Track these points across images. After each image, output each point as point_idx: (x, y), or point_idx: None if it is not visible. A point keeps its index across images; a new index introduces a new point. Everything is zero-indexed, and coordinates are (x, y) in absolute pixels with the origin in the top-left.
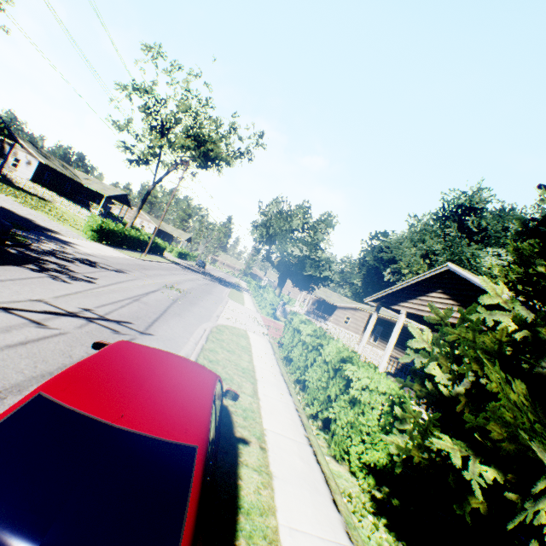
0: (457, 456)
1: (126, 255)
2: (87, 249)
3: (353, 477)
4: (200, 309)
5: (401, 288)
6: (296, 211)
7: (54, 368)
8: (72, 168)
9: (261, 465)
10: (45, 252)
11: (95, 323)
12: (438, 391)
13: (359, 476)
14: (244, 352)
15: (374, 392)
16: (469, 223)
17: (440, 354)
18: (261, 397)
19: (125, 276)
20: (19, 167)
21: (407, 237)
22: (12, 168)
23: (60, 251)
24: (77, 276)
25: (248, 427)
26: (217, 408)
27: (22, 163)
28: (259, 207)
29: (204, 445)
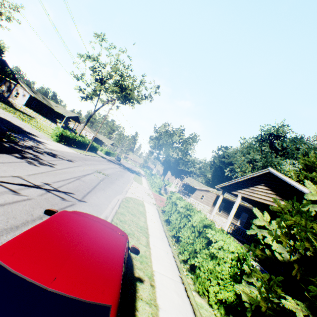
0: (301, 316)
1: (75, 151)
2: (52, 146)
3: (210, 307)
4: (116, 186)
5: (238, 181)
6: (176, 131)
7: (19, 222)
8: (48, 100)
9: (151, 299)
10: (26, 147)
11: (50, 193)
12: (272, 255)
13: (214, 307)
14: (141, 215)
15: (226, 250)
16: (276, 144)
17: (281, 233)
18: (151, 247)
19: (73, 164)
20: (18, 97)
21: (239, 150)
22: (14, 98)
23: (36, 146)
24: (43, 162)
25: (143, 269)
26: (125, 263)
27: (20, 95)
28: (154, 128)
29: (116, 304)
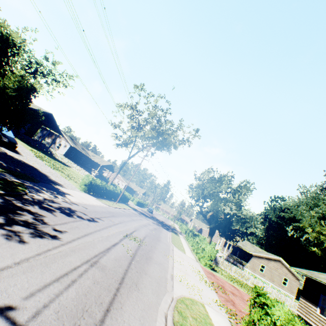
0: None
1: (103, 203)
2: (75, 198)
3: None
4: (154, 267)
5: None
6: (222, 178)
7: None
8: (87, 150)
9: None
10: (33, 201)
11: None
12: None
13: None
14: None
15: None
16: None
17: None
18: None
19: (94, 226)
20: (60, 148)
21: (303, 202)
22: (56, 148)
23: (50, 200)
24: (43, 230)
25: None
26: None
27: (62, 146)
28: (194, 175)
29: None
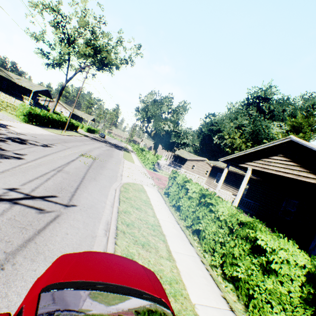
0: None
1: (51, 132)
2: (19, 129)
3: None
4: (108, 171)
5: (248, 153)
6: (164, 100)
7: None
8: (6, 71)
9: None
10: None
11: (19, 205)
12: None
13: None
14: (147, 207)
15: (292, 264)
16: (264, 107)
17: None
18: (175, 257)
19: (50, 150)
20: None
21: (227, 116)
22: None
23: None
24: (6, 154)
25: (182, 312)
26: None
27: None
28: (139, 98)
29: None
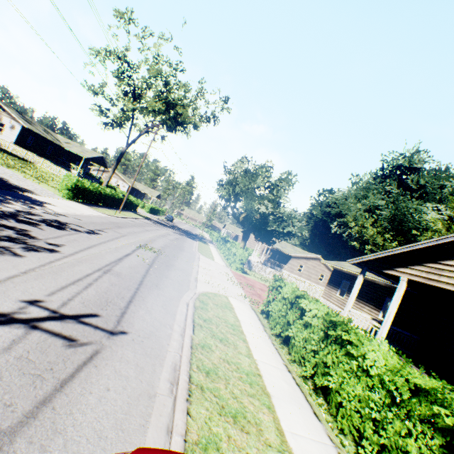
0: None
1: (101, 213)
2: (59, 208)
3: None
4: (176, 272)
5: (400, 252)
6: (259, 170)
7: None
8: (54, 133)
9: None
10: (4, 215)
11: (38, 331)
12: None
13: None
14: (237, 337)
15: None
16: (409, 182)
17: None
18: (292, 447)
19: (97, 238)
20: (3, 131)
21: (352, 194)
22: None
23: (26, 212)
24: (36, 245)
25: None
26: None
27: (6, 127)
28: (224, 167)
29: None
